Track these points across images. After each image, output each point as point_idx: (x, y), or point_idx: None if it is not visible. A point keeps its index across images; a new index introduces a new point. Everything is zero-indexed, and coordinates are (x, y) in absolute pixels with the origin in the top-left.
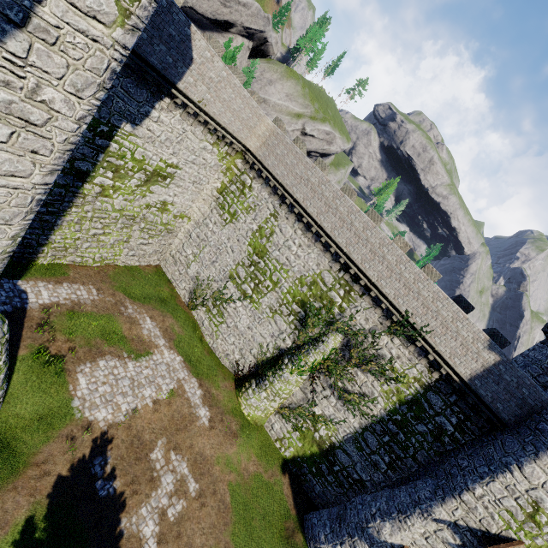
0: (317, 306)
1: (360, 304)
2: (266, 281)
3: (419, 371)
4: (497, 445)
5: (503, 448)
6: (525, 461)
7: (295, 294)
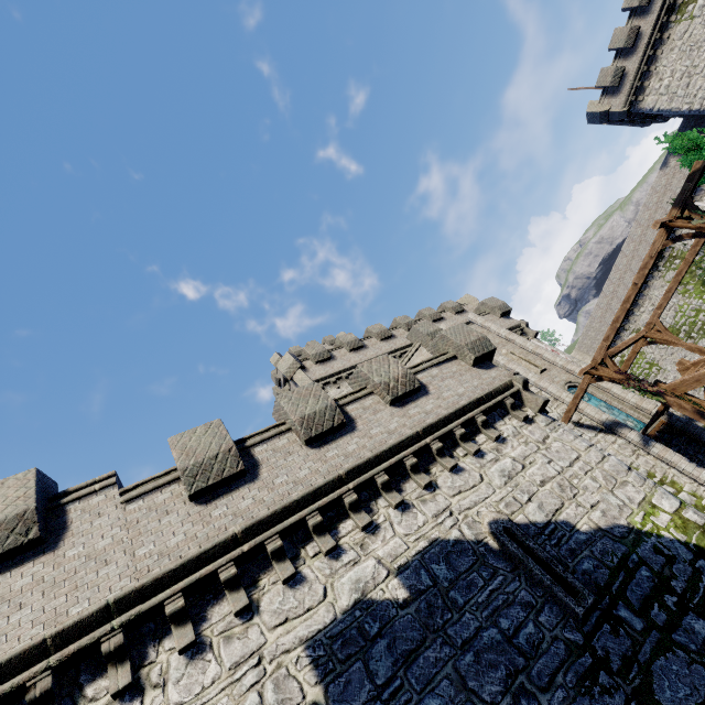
0: (701, 272)
1: (680, 245)
2: (699, 319)
3: None
4: None
5: None
6: None
7: (699, 292)
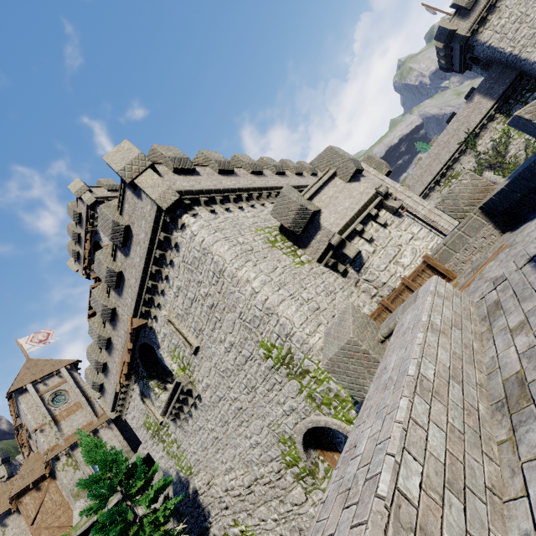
0: None
1: (459, 168)
2: None
3: (497, 124)
4: (532, 72)
5: (531, 70)
6: (531, 62)
7: None
